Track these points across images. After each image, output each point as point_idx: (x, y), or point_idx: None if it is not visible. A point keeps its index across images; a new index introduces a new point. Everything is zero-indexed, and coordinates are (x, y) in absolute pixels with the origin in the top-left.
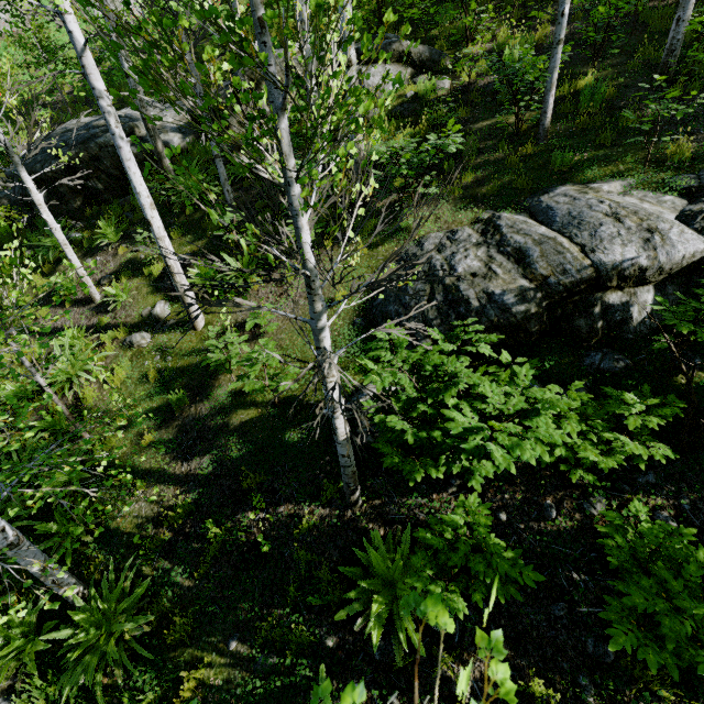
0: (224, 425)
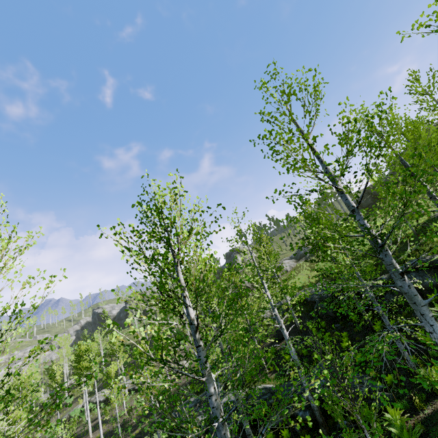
0: None
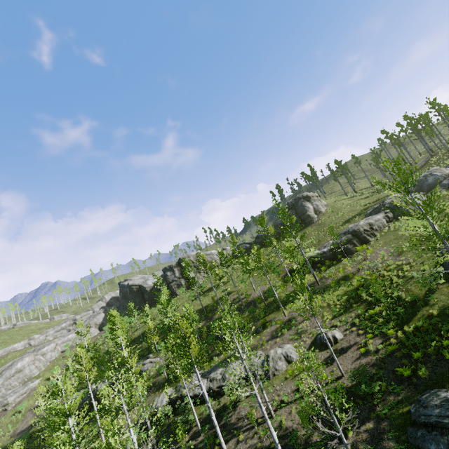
0: None
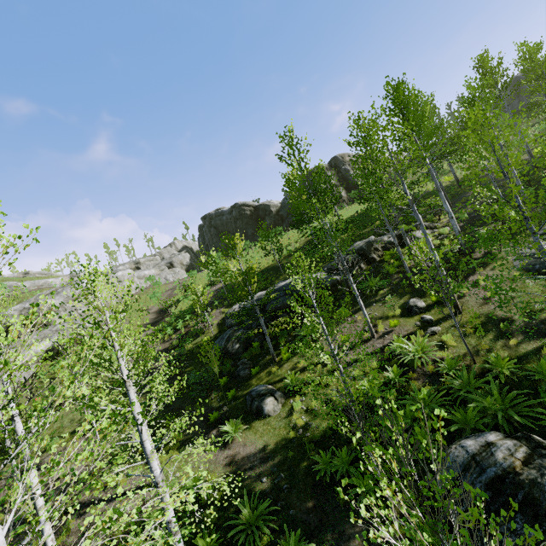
0: (541, 320)
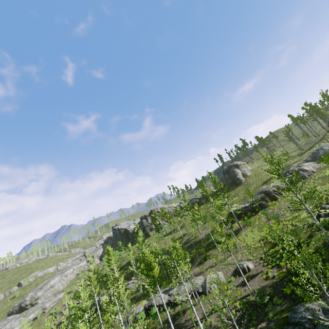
0: None
